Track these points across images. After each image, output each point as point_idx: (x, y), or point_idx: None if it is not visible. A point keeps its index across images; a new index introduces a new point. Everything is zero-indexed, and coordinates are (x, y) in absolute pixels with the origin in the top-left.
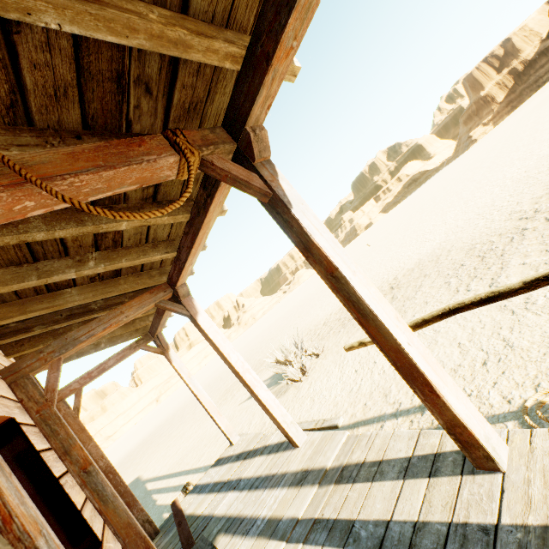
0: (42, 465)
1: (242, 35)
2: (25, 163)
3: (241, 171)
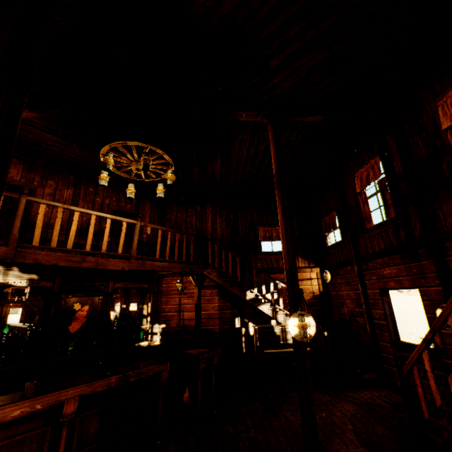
0: (392, 308)
1: None
2: None
3: None
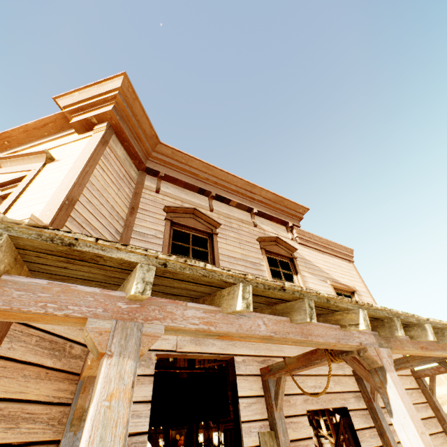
0: (357, 437)
1: (327, 315)
2: (289, 362)
3: (362, 371)
